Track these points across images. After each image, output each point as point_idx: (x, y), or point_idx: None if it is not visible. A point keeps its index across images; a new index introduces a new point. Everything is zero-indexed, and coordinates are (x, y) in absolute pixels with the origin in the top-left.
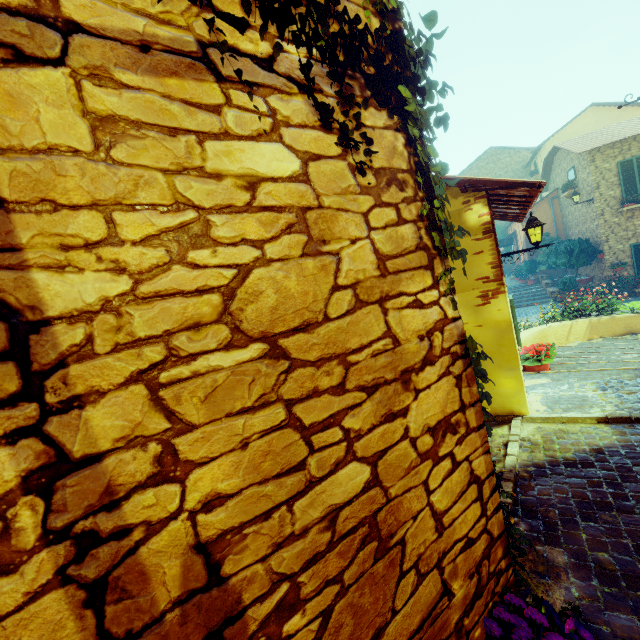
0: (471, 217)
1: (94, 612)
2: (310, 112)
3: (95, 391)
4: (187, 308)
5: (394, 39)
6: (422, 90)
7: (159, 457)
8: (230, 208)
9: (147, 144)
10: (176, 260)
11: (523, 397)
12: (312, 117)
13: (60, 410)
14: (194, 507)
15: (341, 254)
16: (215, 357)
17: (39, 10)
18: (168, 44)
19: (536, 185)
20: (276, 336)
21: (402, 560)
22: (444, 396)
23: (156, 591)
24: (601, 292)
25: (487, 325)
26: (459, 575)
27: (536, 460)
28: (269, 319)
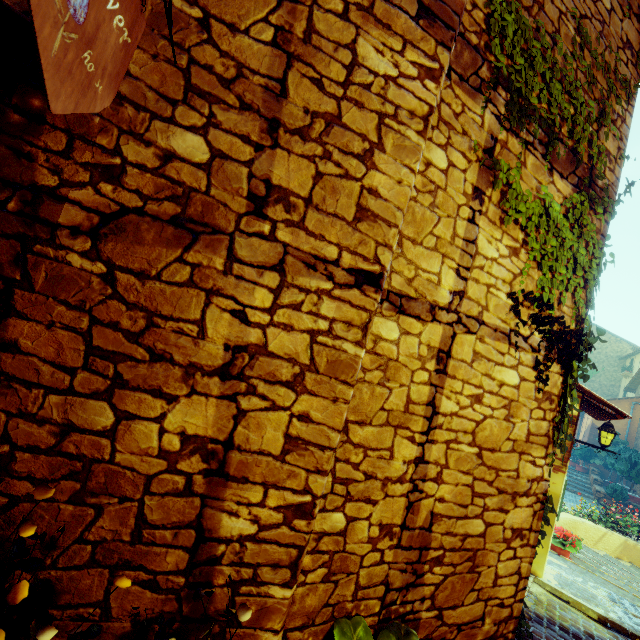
0: None
1: (406, 512)
2: (531, 360)
3: (437, 440)
4: (466, 424)
5: (579, 336)
6: (581, 359)
7: (438, 472)
8: (491, 392)
9: (481, 363)
10: (471, 406)
11: (543, 561)
12: (531, 362)
13: (429, 442)
14: (437, 497)
15: (515, 424)
16: (464, 446)
17: (478, 317)
18: (501, 329)
19: (623, 415)
20: (482, 448)
21: (475, 582)
22: (525, 517)
23: (418, 518)
24: None
25: None
26: (490, 617)
27: (537, 611)
28: (483, 440)
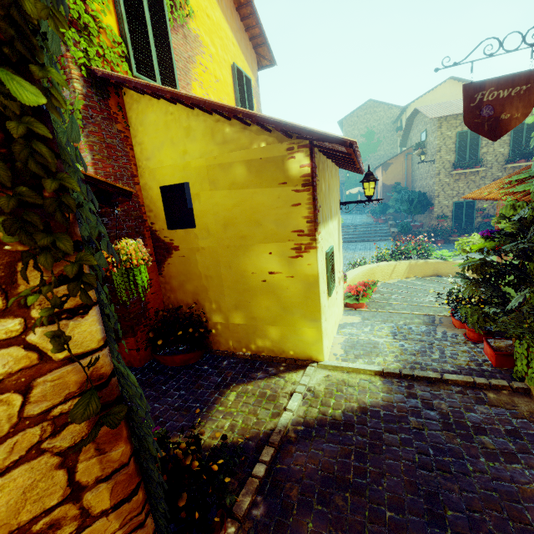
0: (293, 166)
1: None
2: None
3: None
4: None
5: None
6: None
7: None
8: None
9: None
10: None
11: (321, 346)
12: None
13: None
14: None
15: None
16: None
17: None
18: None
19: (347, 143)
20: None
21: None
22: (15, 498)
23: None
24: (422, 240)
25: (298, 277)
26: None
27: (309, 417)
28: None
